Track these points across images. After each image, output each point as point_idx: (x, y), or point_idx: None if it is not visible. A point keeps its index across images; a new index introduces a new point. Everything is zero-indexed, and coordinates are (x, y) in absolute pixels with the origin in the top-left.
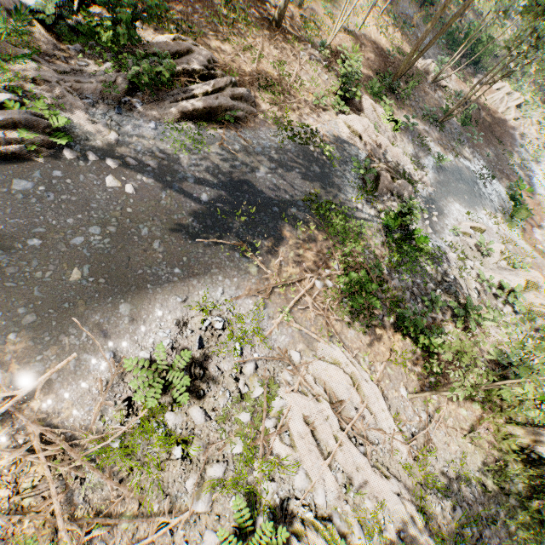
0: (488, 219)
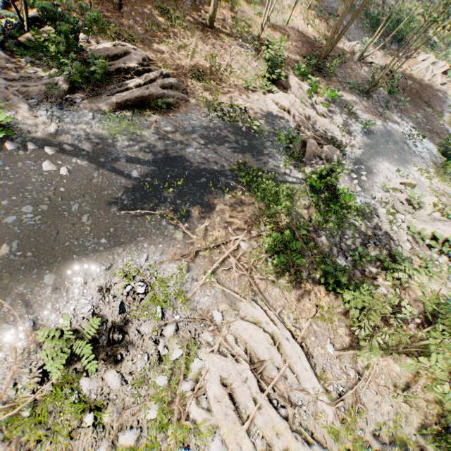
0: (419, 174)
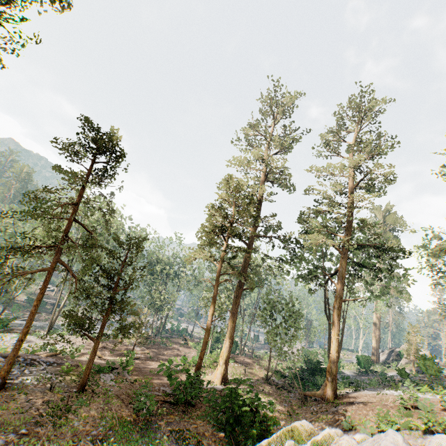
0: None
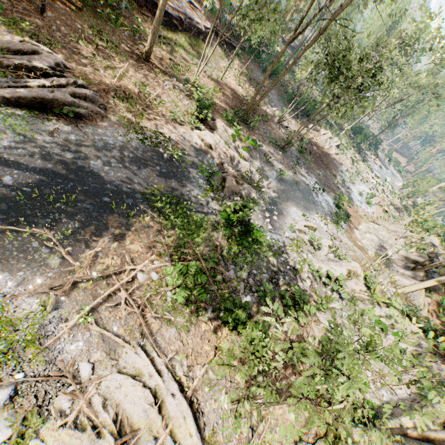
0: (320, 220)
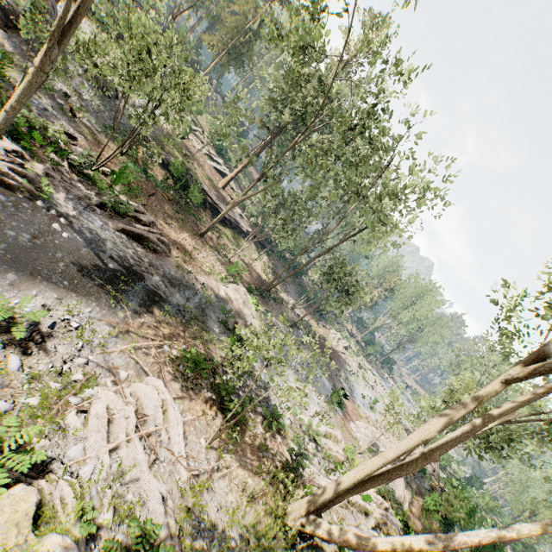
0: (314, 393)
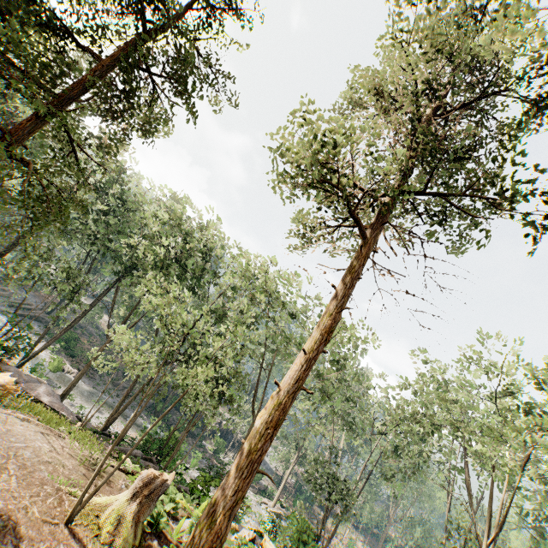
0: None
